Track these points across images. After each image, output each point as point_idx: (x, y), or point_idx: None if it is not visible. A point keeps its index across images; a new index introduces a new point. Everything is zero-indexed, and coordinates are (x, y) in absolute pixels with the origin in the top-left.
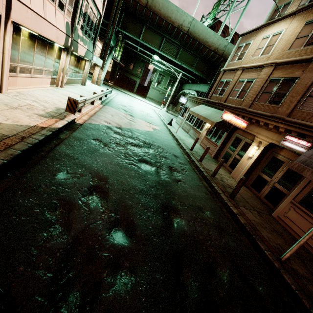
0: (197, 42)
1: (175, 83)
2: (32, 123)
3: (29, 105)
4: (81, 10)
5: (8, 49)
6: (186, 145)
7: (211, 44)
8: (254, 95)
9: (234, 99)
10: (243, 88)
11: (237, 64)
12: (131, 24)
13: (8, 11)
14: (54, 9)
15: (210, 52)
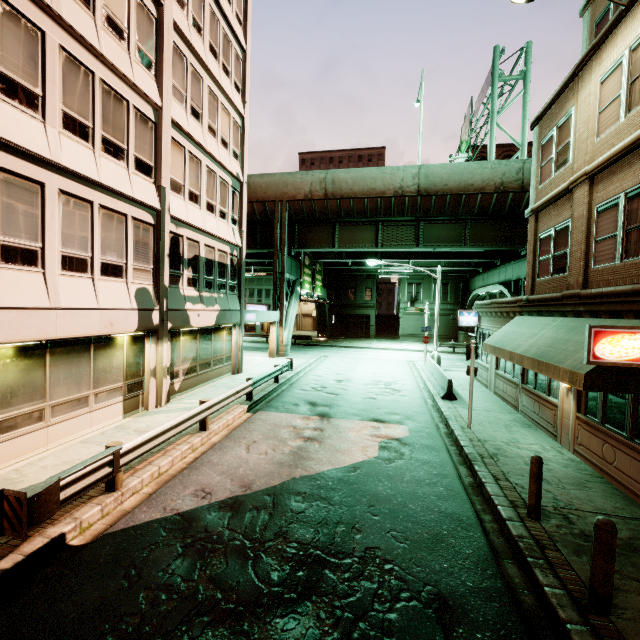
0: (448, 197)
1: (450, 287)
2: None
3: None
4: (180, 258)
5: None
6: (510, 480)
7: (482, 184)
8: None
9: (614, 265)
10: (626, 222)
11: (562, 179)
12: (314, 233)
13: None
14: (90, 282)
15: (489, 198)
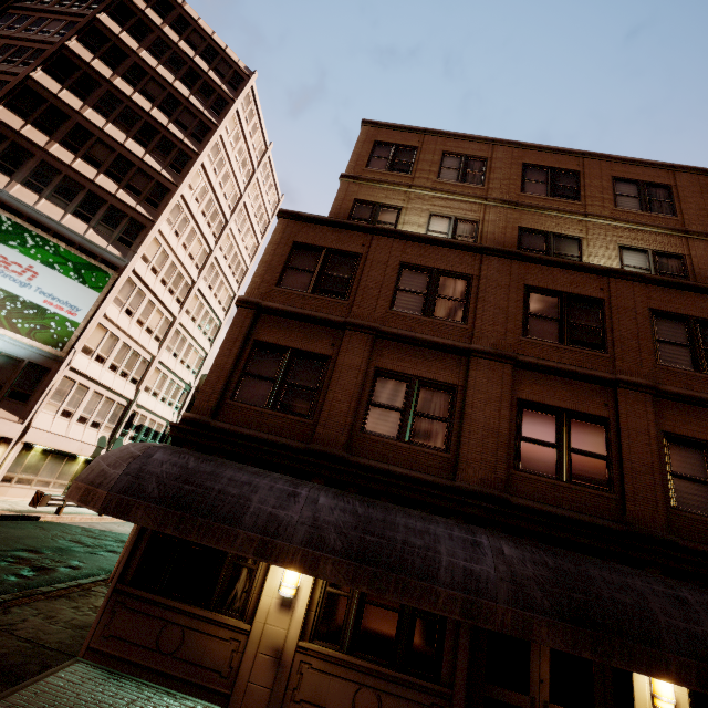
0: None
1: None
2: None
3: None
4: (132, 424)
5: (10, 461)
6: None
7: None
8: None
9: None
10: None
11: None
12: None
13: (23, 435)
14: (84, 428)
15: None
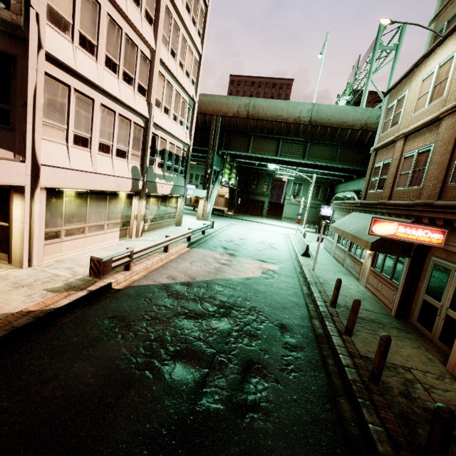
0: (329, 128)
1: (321, 189)
2: (18, 308)
3: (51, 277)
4: (155, 149)
5: (41, 216)
6: (326, 293)
7: (353, 123)
8: (439, 172)
9: (404, 189)
10: (415, 166)
11: (393, 133)
12: (236, 140)
13: (35, 179)
14: (110, 159)
15: (355, 133)
